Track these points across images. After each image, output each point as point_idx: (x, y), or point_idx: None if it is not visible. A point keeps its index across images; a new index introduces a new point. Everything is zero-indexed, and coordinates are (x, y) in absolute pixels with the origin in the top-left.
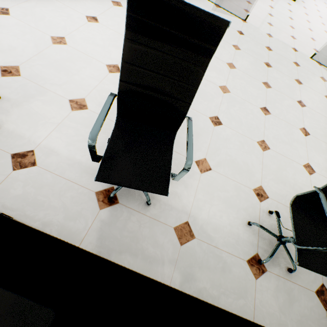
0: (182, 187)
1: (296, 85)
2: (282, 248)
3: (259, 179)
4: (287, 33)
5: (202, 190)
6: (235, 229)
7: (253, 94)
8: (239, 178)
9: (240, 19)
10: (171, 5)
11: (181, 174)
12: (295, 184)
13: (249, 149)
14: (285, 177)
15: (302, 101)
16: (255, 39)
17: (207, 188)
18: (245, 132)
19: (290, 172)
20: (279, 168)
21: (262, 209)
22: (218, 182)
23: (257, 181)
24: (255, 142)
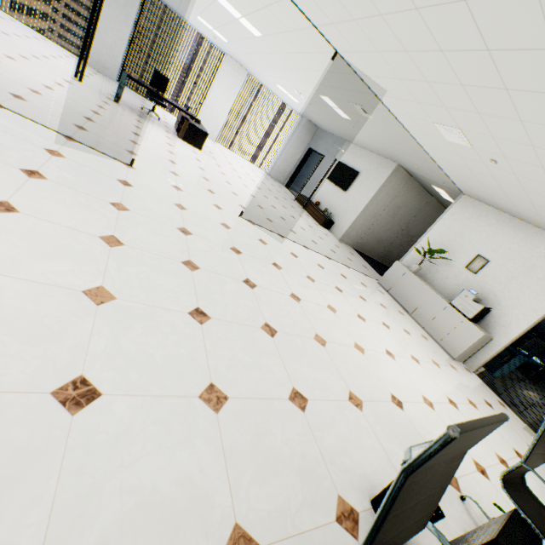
0: None
1: (235, 255)
2: None
3: (227, 506)
4: (202, 186)
5: None
6: None
7: (169, 289)
8: None
9: (123, 162)
10: None
11: None
12: (293, 453)
13: (185, 428)
14: (273, 450)
15: (250, 280)
16: (154, 192)
17: None
18: (168, 385)
19: (277, 429)
20: (257, 434)
21: None
22: None
23: (225, 515)
24: (195, 400)
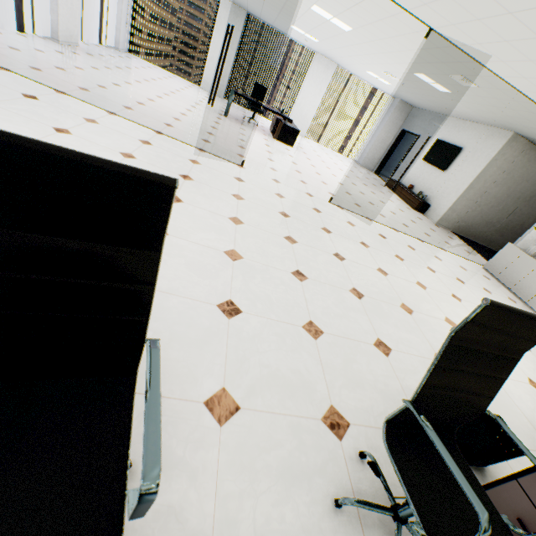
0: (182, 483)
1: (325, 234)
2: (406, 527)
3: (325, 393)
4: (295, 178)
5: (229, 469)
6: (316, 534)
7: (276, 255)
8: (294, 404)
9: (236, 164)
10: (42, 156)
11: (142, 507)
12: (376, 380)
13: (294, 343)
14: (359, 373)
15: (339, 254)
16: (260, 185)
17: (240, 457)
18: (281, 315)
19: (363, 361)
20: (346, 360)
21: (348, 454)
22: (258, 432)
23: (323, 398)
24: (300, 328)
